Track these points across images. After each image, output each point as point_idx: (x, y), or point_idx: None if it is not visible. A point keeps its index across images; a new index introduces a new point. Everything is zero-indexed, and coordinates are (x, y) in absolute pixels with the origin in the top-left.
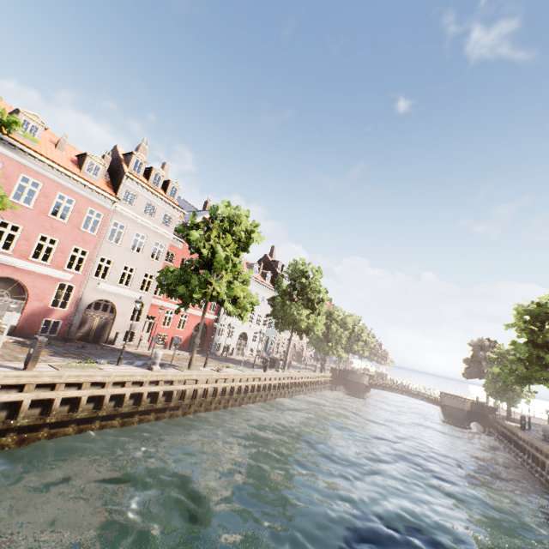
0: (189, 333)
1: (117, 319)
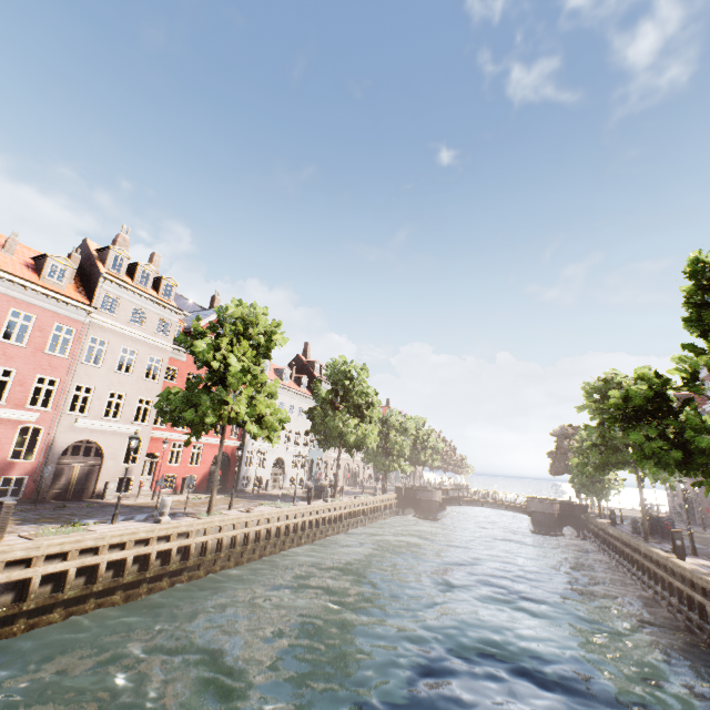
0: (206, 469)
1: (105, 464)
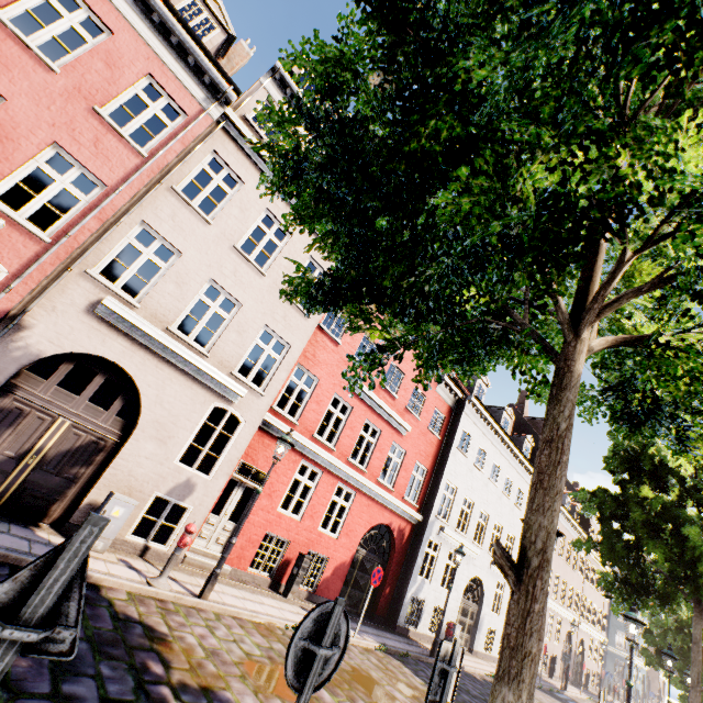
0: (347, 549)
1: (132, 444)
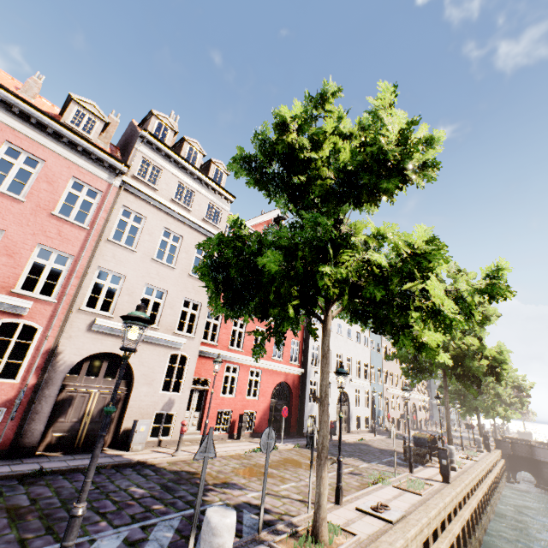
0: (265, 403)
1: (135, 391)
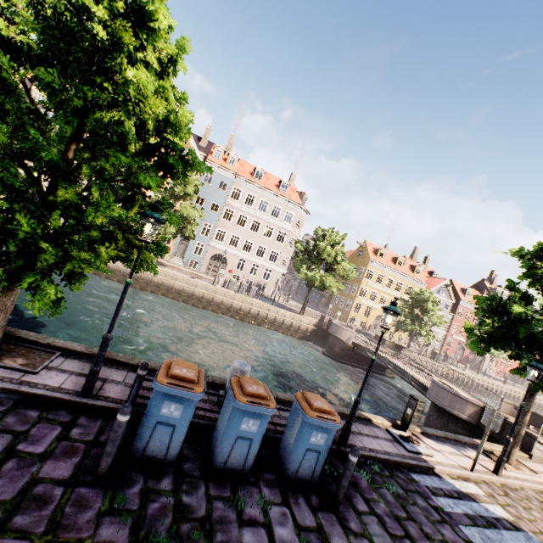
0: None
1: (485, 361)
